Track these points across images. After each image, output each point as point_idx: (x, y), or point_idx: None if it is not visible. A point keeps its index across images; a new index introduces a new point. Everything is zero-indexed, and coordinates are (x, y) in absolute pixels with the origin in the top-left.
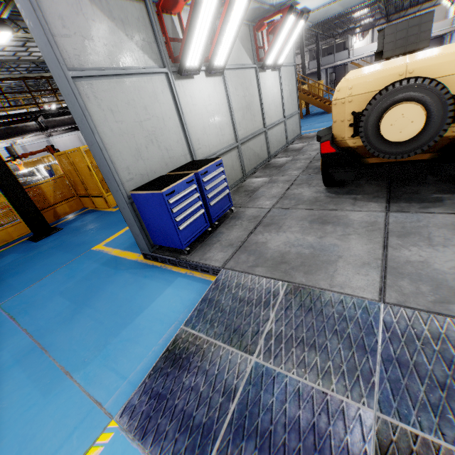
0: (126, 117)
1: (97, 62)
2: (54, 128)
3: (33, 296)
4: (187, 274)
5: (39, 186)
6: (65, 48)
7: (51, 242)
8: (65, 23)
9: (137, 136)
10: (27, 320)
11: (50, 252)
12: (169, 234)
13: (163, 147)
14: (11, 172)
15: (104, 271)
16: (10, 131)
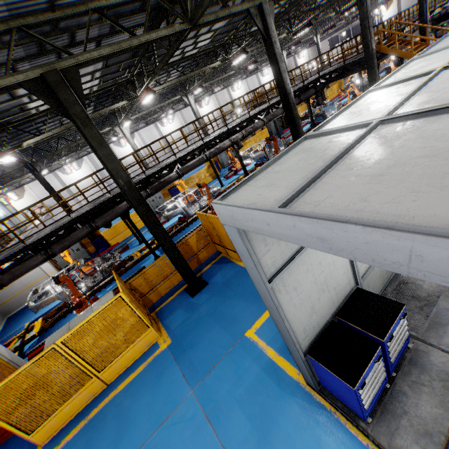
0: (305, 284)
1: (286, 254)
2: (187, 173)
3: (215, 392)
4: (369, 447)
5: (187, 241)
6: (266, 262)
7: (205, 303)
8: (266, 240)
9: (312, 295)
10: (221, 432)
11: (209, 321)
12: (349, 402)
13: (332, 288)
14: (175, 246)
15: (268, 384)
16: (160, 186)
